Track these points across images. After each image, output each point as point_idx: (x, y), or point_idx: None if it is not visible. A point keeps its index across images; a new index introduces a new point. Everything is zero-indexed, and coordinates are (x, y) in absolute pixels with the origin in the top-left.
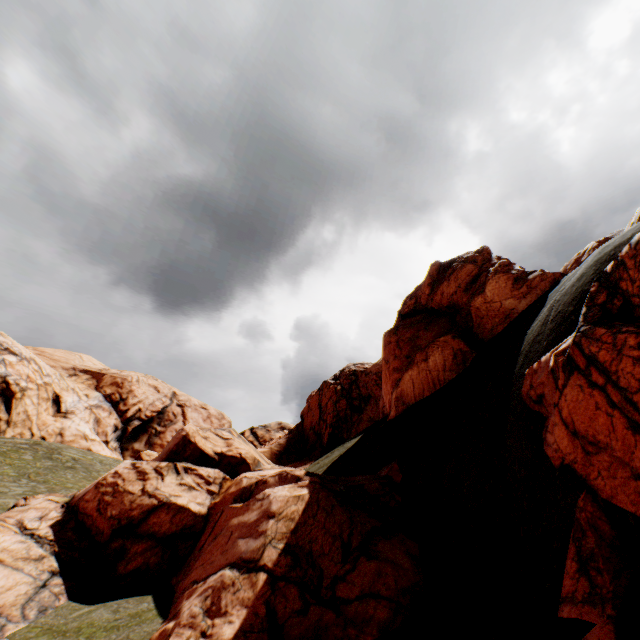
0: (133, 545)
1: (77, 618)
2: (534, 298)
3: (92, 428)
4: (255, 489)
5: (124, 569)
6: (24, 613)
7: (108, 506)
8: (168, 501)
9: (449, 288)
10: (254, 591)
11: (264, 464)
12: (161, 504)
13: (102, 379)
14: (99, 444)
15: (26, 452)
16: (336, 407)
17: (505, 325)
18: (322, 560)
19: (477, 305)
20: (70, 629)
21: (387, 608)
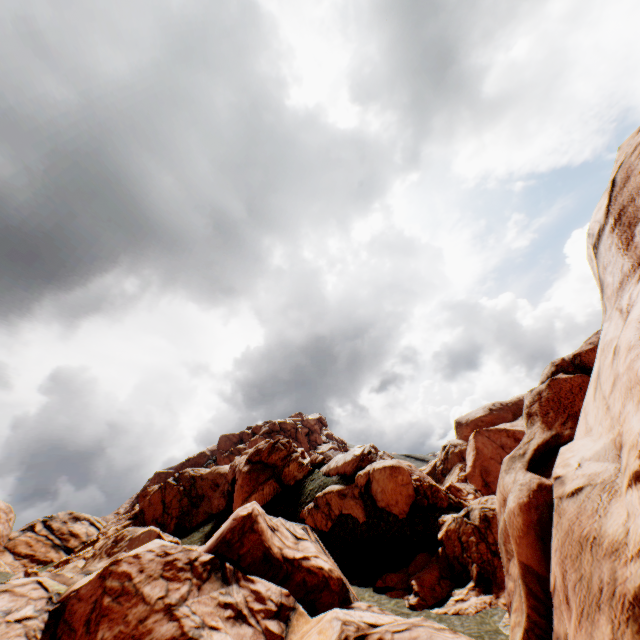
0: None
1: None
2: (303, 474)
3: None
4: None
5: None
6: None
7: None
8: None
9: (276, 457)
10: None
11: None
12: None
13: None
14: None
15: None
16: (181, 503)
17: (293, 480)
18: None
19: (286, 470)
20: None
21: None
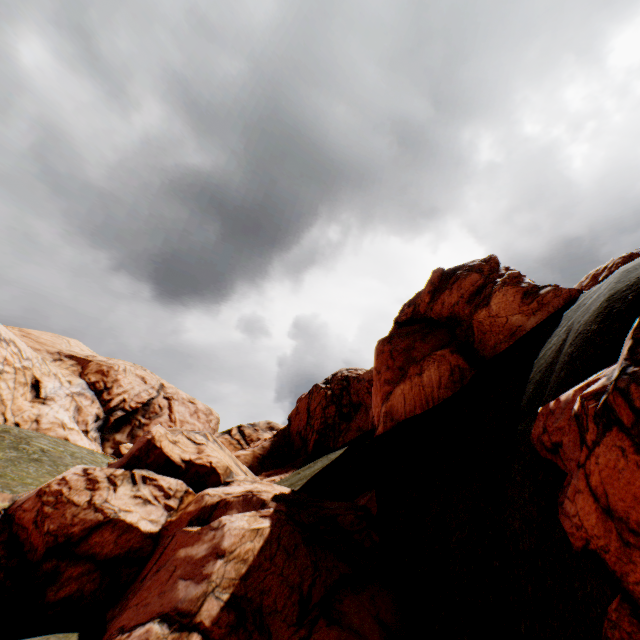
0: (68, 568)
1: None
2: (545, 316)
3: (72, 416)
4: (215, 510)
5: (54, 596)
6: None
7: (46, 519)
8: (116, 517)
9: (451, 298)
10: None
11: (238, 473)
12: (107, 521)
13: (87, 366)
14: (77, 433)
15: None
16: (324, 413)
17: (510, 343)
18: (273, 620)
19: (480, 319)
20: None
21: None
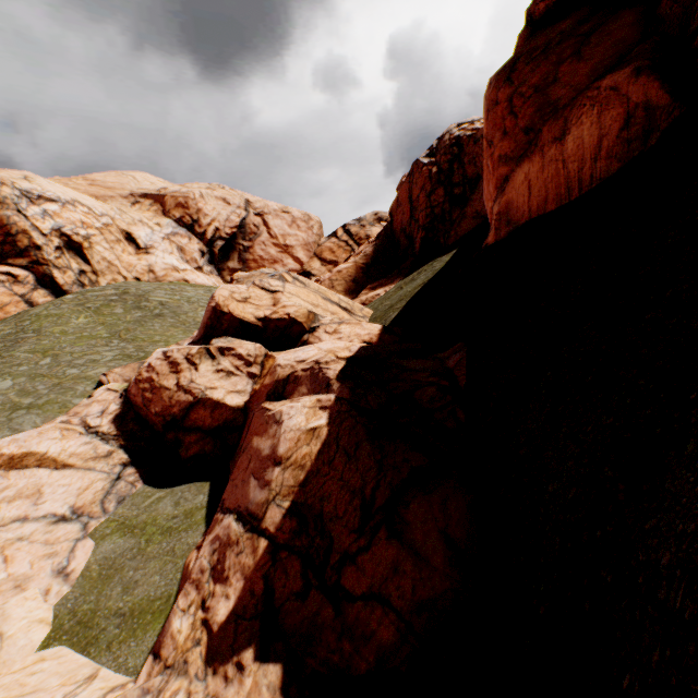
0: (185, 437)
1: (148, 509)
2: None
3: (178, 259)
4: (287, 386)
5: (186, 455)
6: (104, 508)
7: (150, 404)
8: (203, 397)
9: None
10: (254, 560)
11: (328, 310)
12: (196, 402)
13: (165, 202)
14: (192, 273)
15: (116, 305)
16: (430, 202)
17: None
18: (333, 526)
19: None
20: (139, 524)
21: (394, 628)
